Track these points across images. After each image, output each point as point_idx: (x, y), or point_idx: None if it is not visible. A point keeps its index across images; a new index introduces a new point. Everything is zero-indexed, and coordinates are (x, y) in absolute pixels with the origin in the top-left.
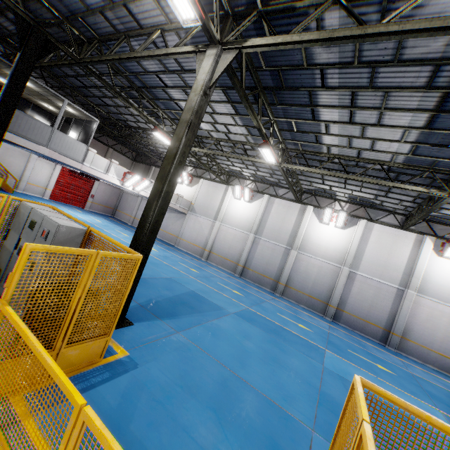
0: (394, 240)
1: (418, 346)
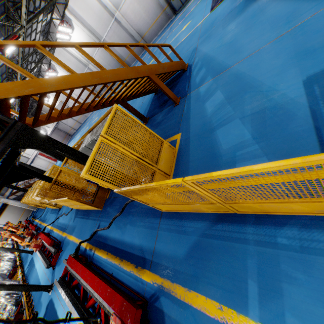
0: (81, 0)
1: (148, 32)
